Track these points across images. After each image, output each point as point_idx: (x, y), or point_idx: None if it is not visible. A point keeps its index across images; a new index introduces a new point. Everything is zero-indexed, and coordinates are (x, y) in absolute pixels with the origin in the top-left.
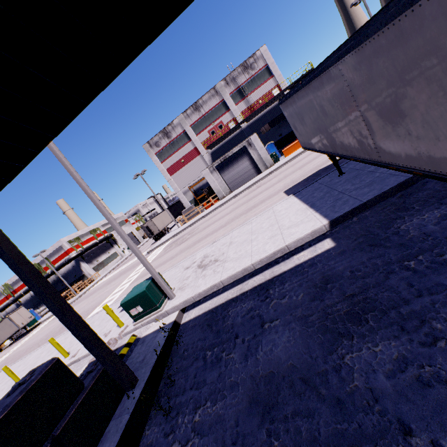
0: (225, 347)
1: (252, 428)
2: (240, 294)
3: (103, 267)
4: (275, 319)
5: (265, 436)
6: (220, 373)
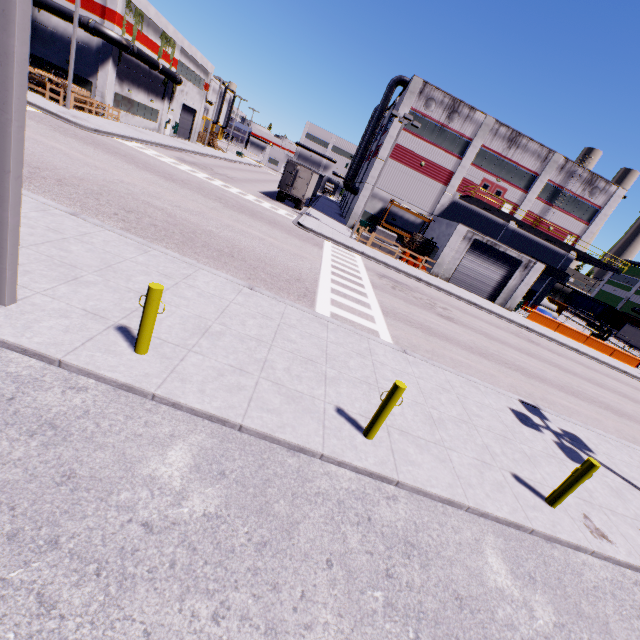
0: None
1: None
2: None
3: (127, 110)
4: None
5: None
6: None
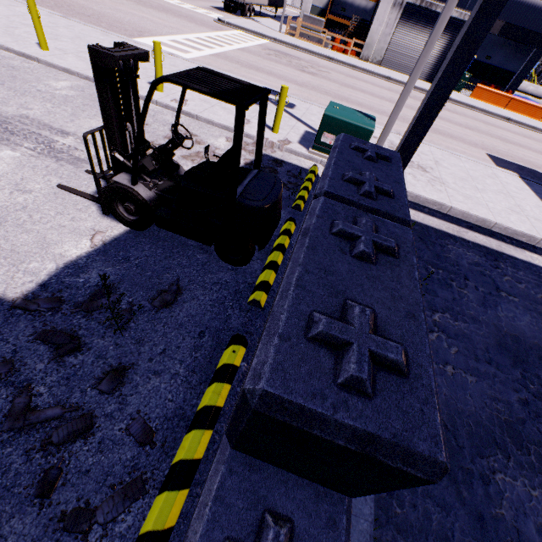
0: (453, 278)
1: (505, 363)
2: (459, 237)
3: None
4: (513, 295)
5: (519, 376)
6: (454, 298)
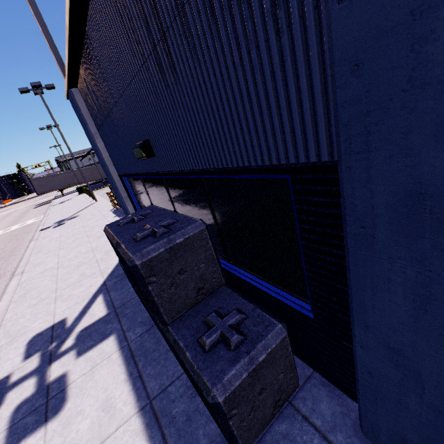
0: None
1: None
2: None
3: None
4: None
5: None
6: None
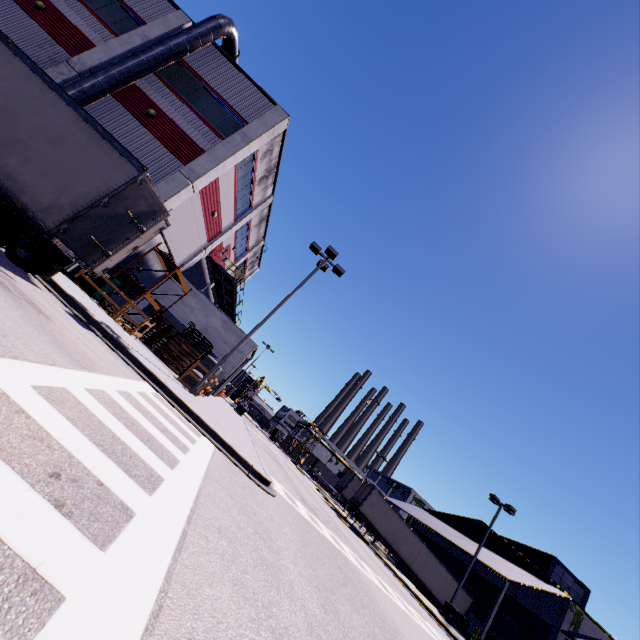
0: None
1: None
2: None
3: None
4: None
5: None
6: None
